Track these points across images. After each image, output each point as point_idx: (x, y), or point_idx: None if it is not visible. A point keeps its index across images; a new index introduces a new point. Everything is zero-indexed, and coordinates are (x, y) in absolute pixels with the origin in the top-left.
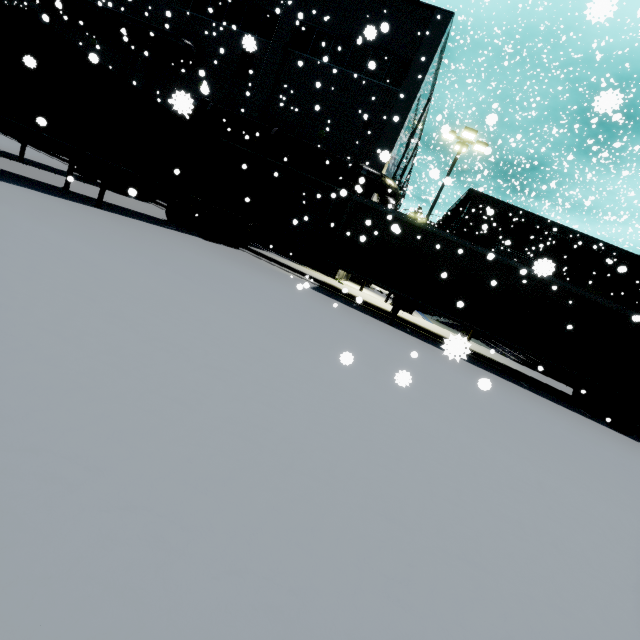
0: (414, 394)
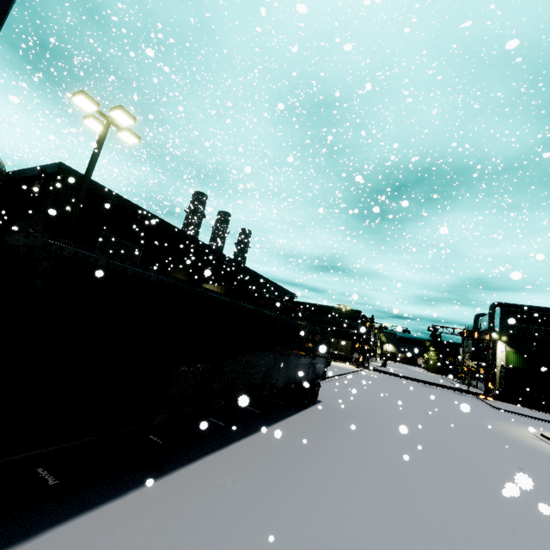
0: None
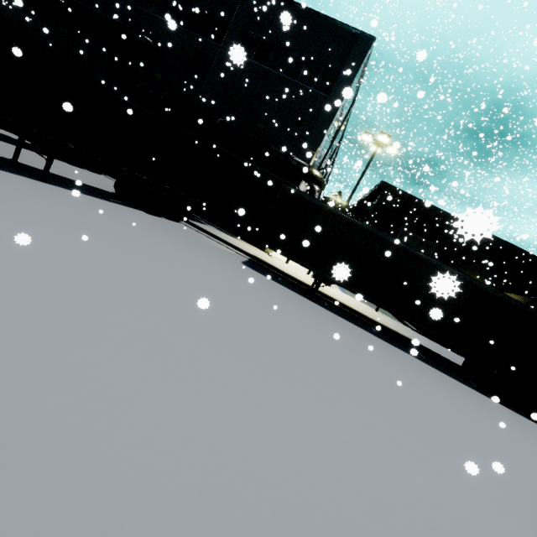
0: (328, 392)
